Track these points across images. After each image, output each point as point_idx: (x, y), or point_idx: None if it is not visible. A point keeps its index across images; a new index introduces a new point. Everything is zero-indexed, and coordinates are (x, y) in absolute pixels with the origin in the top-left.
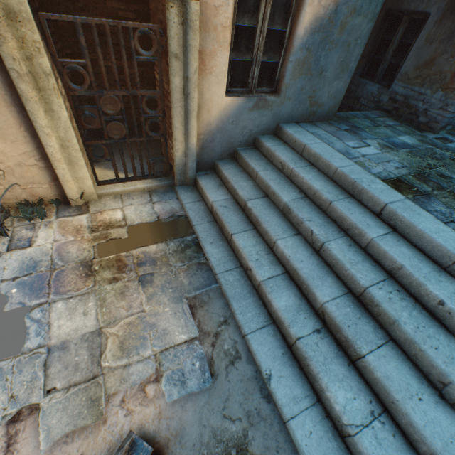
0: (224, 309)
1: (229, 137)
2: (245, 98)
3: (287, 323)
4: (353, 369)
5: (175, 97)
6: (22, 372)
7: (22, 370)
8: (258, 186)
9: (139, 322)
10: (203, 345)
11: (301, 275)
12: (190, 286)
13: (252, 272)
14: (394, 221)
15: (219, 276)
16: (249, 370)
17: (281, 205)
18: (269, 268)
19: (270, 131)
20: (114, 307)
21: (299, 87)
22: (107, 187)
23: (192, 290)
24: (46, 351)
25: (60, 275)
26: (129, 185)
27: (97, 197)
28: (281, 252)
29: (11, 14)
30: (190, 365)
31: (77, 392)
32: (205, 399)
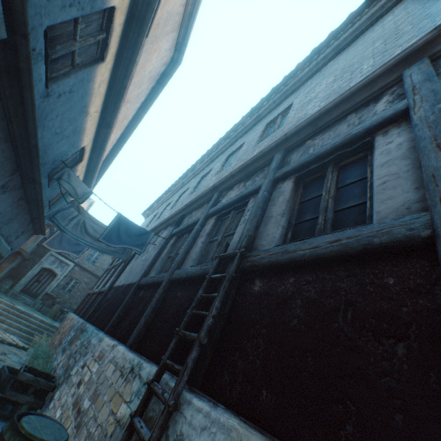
0: None
1: None
2: None
3: None
4: (4, 323)
5: None
6: None
7: None
8: None
9: None
10: None
11: None
12: None
13: None
14: (1, 301)
15: None
16: None
17: None
18: None
19: None
20: None
21: None
22: None
23: None
24: None
25: None
26: None
27: None
28: None
29: None
30: None
31: None
32: None
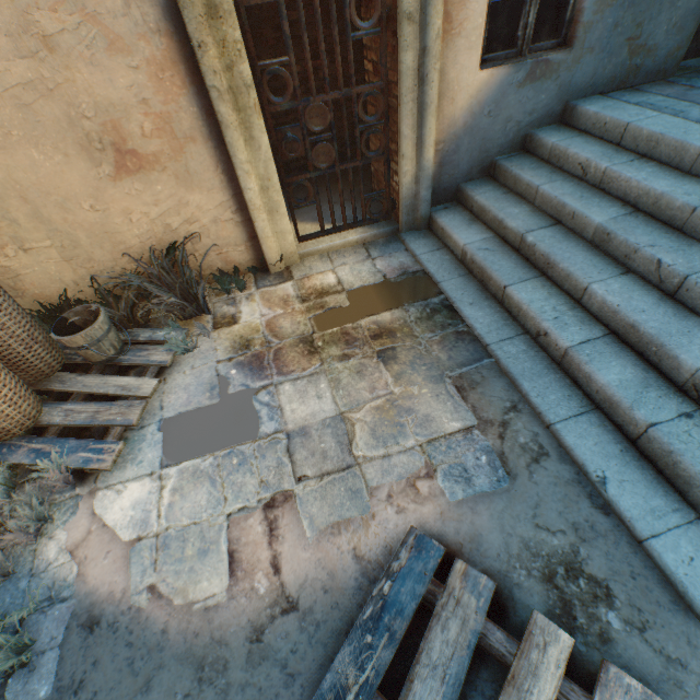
0: (508, 392)
1: (482, 141)
2: (512, 66)
3: (627, 404)
4: None
5: (405, 87)
6: (265, 458)
7: (264, 455)
8: (539, 211)
9: (390, 406)
10: (486, 437)
11: (646, 331)
12: (450, 362)
13: (548, 337)
14: None
15: (492, 348)
16: (565, 472)
17: (588, 232)
18: (579, 329)
19: (552, 119)
20: (352, 389)
21: (610, 23)
22: (309, 244)
23: (454, 367)
24: (285, 437)
25: (279, 354)
26: (336, 238)
27: (299, 260)
28: (601, 301)
29: (211, 10)
30: (472, 459)
31: (332, 481)
32: (503, 502)
